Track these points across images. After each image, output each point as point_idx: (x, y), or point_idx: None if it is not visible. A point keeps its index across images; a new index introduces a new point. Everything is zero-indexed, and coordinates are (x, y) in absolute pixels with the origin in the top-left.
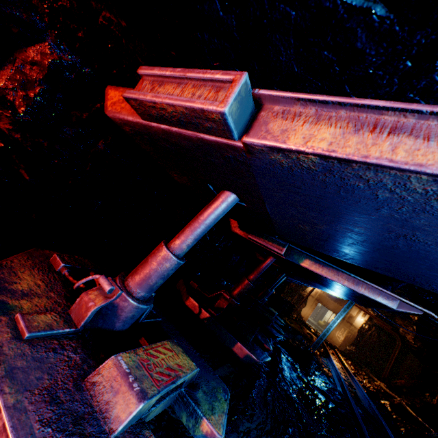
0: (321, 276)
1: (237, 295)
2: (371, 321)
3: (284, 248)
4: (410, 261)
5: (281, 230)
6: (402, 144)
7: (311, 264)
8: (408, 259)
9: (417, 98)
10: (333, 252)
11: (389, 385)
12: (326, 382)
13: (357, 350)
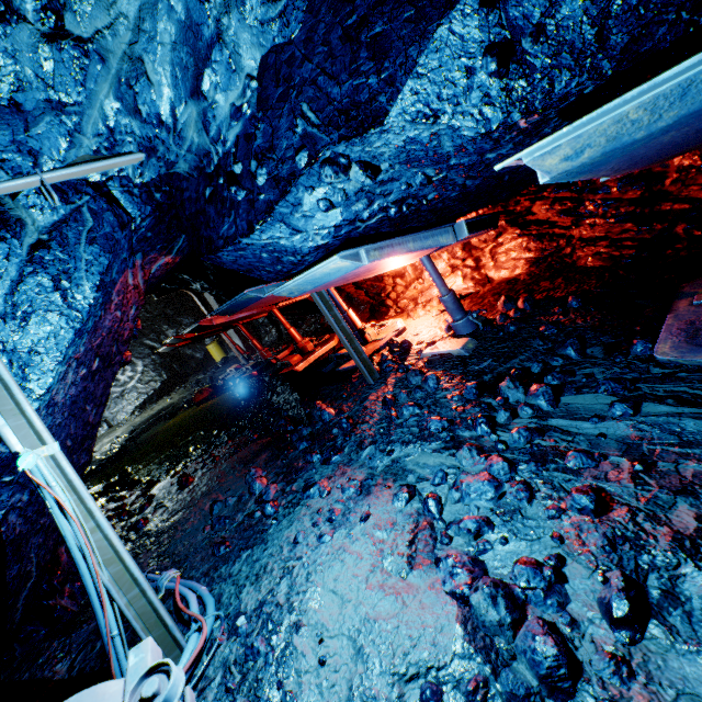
0: None
1: None
2: None
3: None
4: None
5: None
6: None
7: None
8: None
9: None
10: None
11: None
12: None
13: None
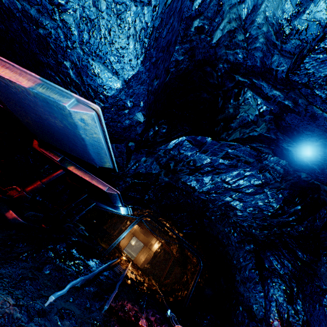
0: (78, 175)
1: (29, 190)
2: (162, 247)
3: (59, 158)
4: (62, 137)
5: (29, 128)
6: (6, 71)
7: (73, 168)
8: (60, 136)
9: (21, 64)
10: (54, 143)
11: (160, 284)
12: (93, 260)
13: (151, 267)
